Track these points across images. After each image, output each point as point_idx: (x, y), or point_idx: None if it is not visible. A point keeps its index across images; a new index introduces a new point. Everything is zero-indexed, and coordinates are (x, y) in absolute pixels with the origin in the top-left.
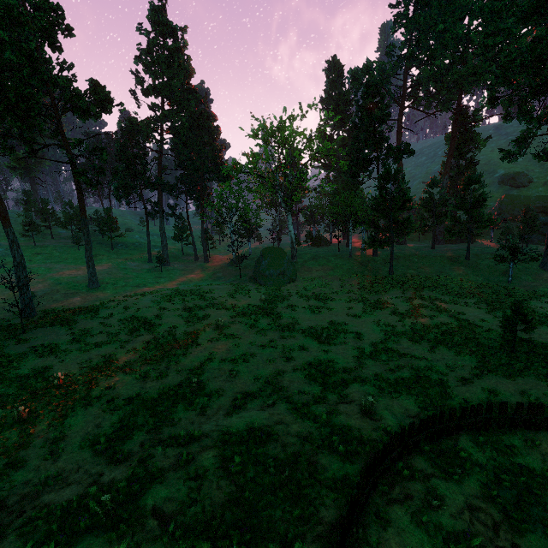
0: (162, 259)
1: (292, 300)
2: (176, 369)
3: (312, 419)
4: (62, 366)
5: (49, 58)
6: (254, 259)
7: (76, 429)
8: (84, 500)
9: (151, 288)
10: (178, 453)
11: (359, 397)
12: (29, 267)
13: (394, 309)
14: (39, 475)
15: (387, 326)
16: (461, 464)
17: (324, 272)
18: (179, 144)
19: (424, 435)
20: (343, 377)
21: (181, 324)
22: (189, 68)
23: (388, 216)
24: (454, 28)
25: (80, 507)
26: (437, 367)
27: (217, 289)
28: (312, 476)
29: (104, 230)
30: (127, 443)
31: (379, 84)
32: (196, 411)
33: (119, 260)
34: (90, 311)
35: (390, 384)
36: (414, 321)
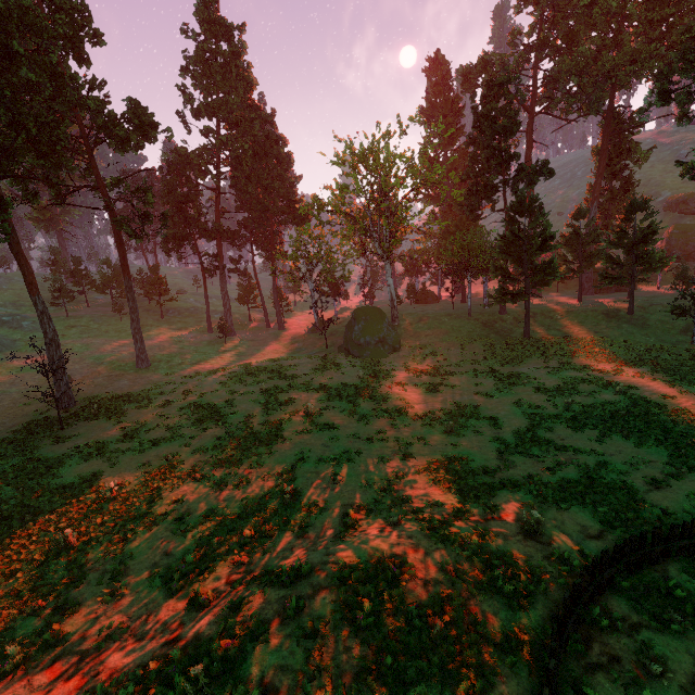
0: (225, 328)
1: (398, 375)
2: (260, 473)
3: (457, 544)
4: (114, 471)
5: (75, 74)
6: (342, 324)
7: (140, 558)
8: (165, 669)
9: (214, 365)
10: (282, 596)
11: (513, 510)
12: (62, 344)
13: (538, 384)
14: (99, 625)
15: (533, 408)
16: (677, 607)
17: (436, 338)
18: (240, 178)
19: (621, 566)
20: (485, 480)
21: (258, 413)
22: (250, 78)
23: (521, 260)
24: (604, 0)
25: (159, 677)
26: (614, 464)
27: (299, 365)
28: (473, 631)
29: (151, 294)
30: (208, 578)
31: (505, 82)
32: (294, 532)
33: (172, 331)
34: (142, 398)
35: (552, 489)
36: (570, 400)
